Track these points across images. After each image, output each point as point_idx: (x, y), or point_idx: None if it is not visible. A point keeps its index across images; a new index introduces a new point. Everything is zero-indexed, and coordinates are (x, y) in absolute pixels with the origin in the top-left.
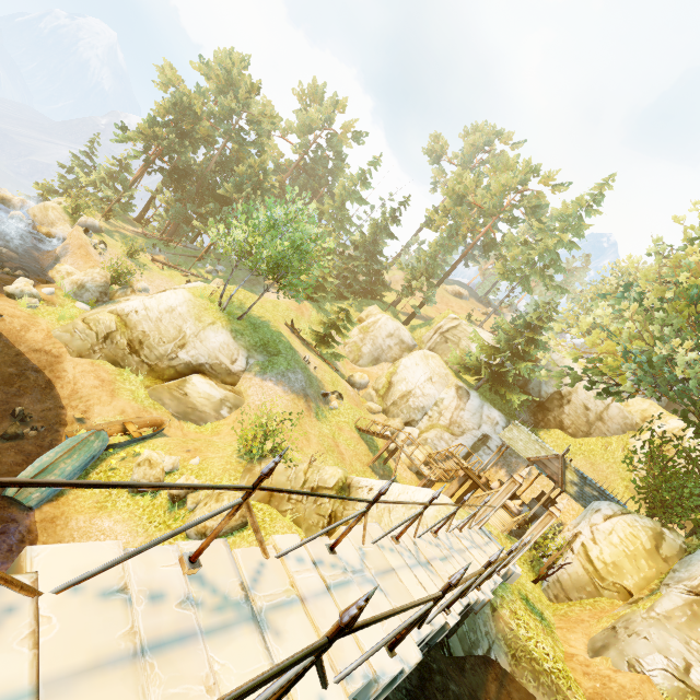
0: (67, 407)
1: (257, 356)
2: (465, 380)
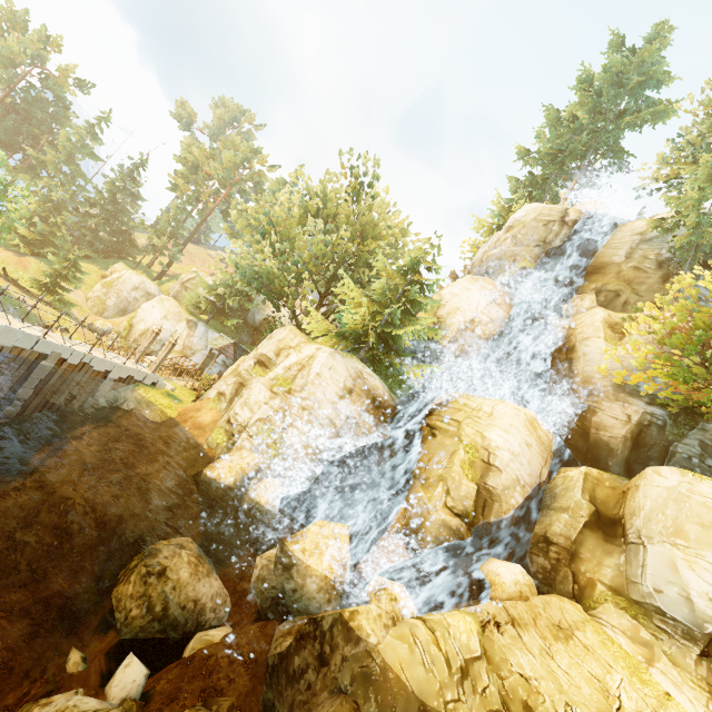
0: None
1: None
2: (200, 317)
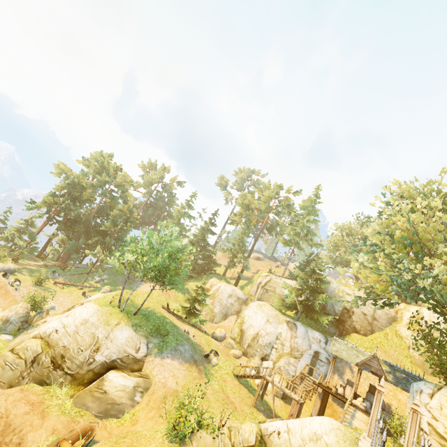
0: (1, 445)
1: (154, 340)
2: (288, 315)
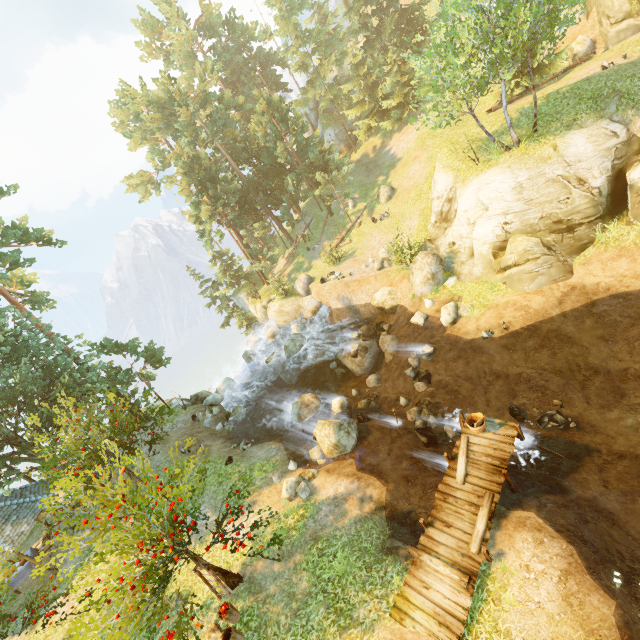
0: None
1: (610, 109)
2: None
